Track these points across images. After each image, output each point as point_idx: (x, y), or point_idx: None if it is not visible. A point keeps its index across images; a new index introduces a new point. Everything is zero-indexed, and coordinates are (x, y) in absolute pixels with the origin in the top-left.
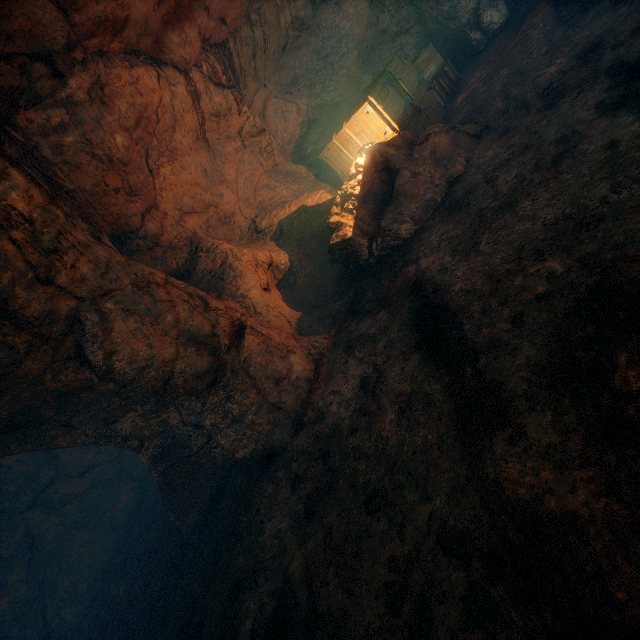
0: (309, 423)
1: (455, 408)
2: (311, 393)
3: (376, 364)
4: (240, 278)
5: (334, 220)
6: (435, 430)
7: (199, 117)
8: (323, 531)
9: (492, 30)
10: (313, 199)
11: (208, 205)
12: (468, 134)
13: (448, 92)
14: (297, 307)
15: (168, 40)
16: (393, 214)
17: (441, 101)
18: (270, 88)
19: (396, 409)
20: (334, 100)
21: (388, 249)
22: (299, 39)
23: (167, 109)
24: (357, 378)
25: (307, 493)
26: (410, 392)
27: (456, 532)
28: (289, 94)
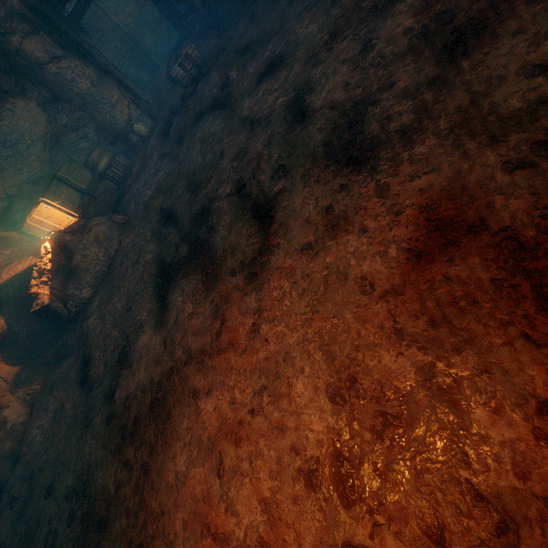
0: (23, 456)
1: (84, 419)
2: (26, 432)
3: (63, 398)
4: None
5: (35, 290)
6: (76, 435)
7: None
8: (25, 525)
9: (143, 135)
10: (24, 265)
11: None
12: (120, 223)
13: (122, 175)
14: (20, 360)
15: None
16: (74, 285)
17: (114, 185)
18: None
19: (66, 427)
20: (31, 178)
21: (80, 305)
22: None
23: None
24: (53, 411)
25: (20, 506)
26: (73, 414)
27: (72, 488)
28: None
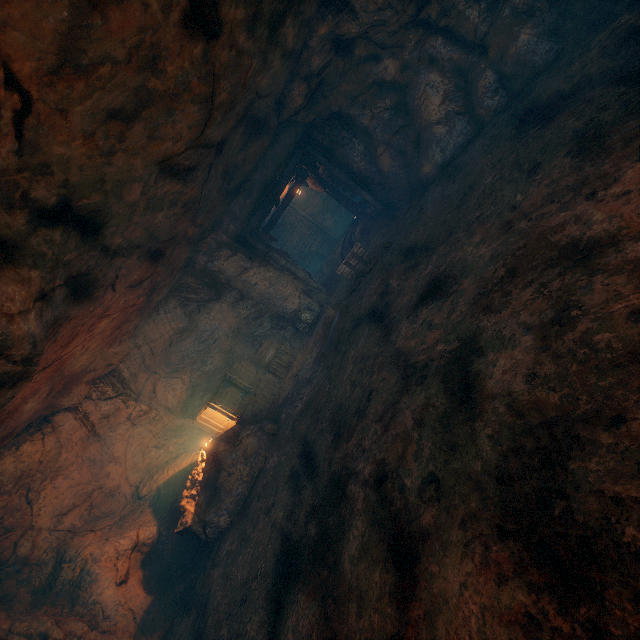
0: None
1: None
2: None
3: None
4: (95, 582)
5: (184, 503)
6: None
7: (89, 426)
8: None
9: (309, 322)
10: (187, 461)
11: (92, 492)
12: (269, 433)
13: (284, 366)
14: (157, 585)
15: (59, 401)
16: (215, 509)
17: (275, 379)
18: (160, 372)
19: None
20: (212, 369)
21: (217, 533)
22: (182, 336)
23: (51, 449)
24: None
25: None
26: None
27: None
28: (176, 371)
